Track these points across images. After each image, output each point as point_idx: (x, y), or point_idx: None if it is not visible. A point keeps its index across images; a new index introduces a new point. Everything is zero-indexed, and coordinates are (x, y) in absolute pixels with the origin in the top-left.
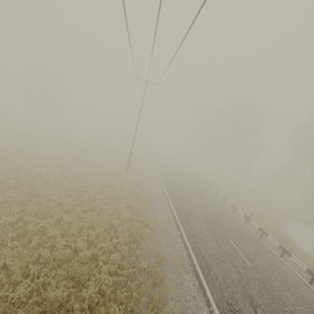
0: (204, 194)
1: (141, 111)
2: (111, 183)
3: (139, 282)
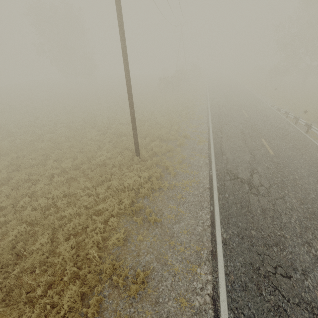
0: None
1: None
2: (65, 213)
3: None
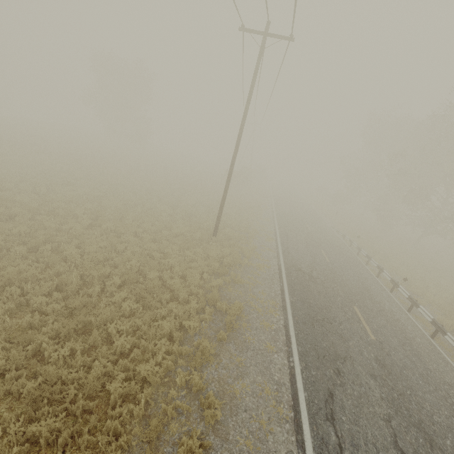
0: (379, 303)
1: (247, 109)
2: (166, 261)
3: None
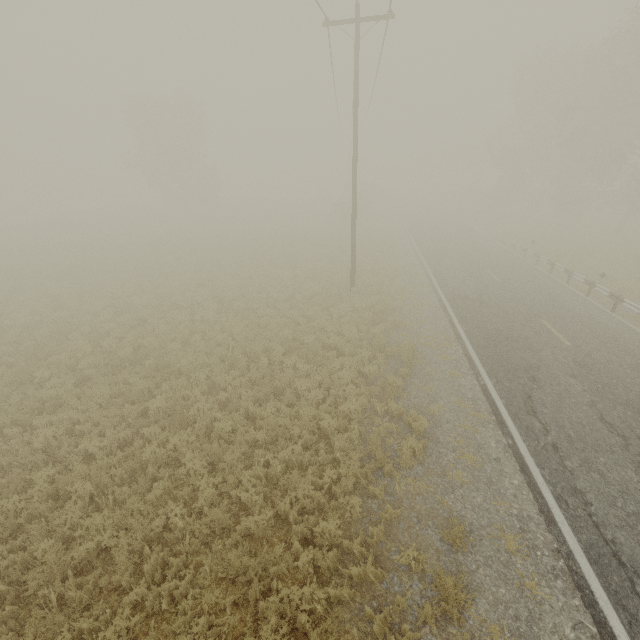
0: (572, 310)
1: (356, 122)
2: (316, 322)
3: (397, 608)
